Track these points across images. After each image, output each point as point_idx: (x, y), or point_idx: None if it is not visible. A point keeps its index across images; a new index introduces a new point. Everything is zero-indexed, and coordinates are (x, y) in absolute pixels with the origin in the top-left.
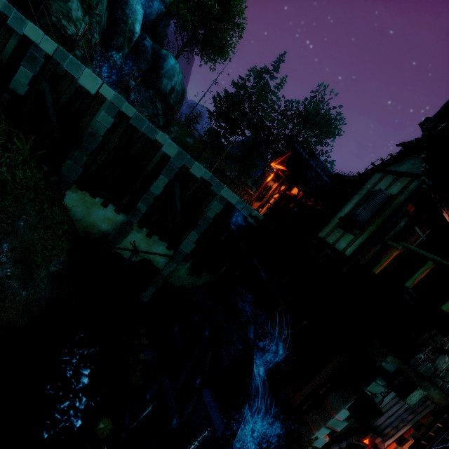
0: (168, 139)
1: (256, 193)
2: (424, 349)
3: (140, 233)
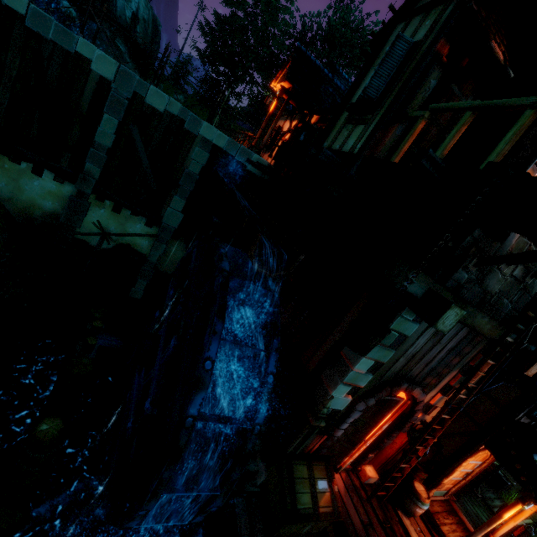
0: (95, 50)
1: (257, 134)
2: (468, 264)
3: (103, 209)
